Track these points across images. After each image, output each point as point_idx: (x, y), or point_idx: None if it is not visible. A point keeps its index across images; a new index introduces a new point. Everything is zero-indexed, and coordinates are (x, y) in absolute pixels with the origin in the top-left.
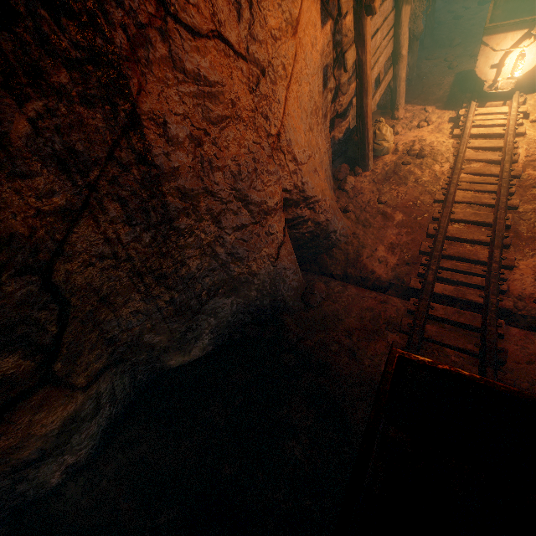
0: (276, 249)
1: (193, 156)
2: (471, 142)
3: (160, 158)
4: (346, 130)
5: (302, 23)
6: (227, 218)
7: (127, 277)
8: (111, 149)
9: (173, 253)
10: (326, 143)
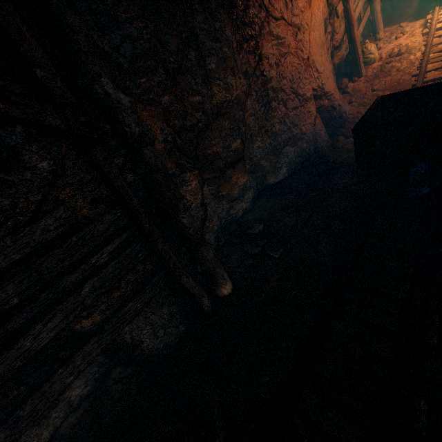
0: (313, 120)
1: (276, 72)
2: (436, 33)
3: (267, 73)
4: (341, 57)
5: (312, 1)
6: (289, 103)
7: (257, 128)
8: (254, 70)
9: (270, 120)
10: (330, 66)
